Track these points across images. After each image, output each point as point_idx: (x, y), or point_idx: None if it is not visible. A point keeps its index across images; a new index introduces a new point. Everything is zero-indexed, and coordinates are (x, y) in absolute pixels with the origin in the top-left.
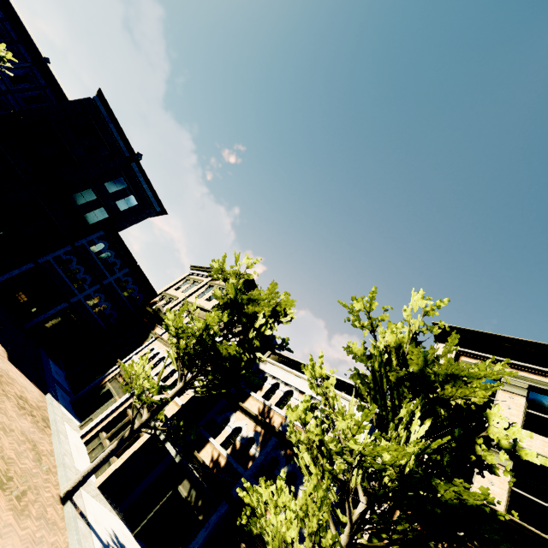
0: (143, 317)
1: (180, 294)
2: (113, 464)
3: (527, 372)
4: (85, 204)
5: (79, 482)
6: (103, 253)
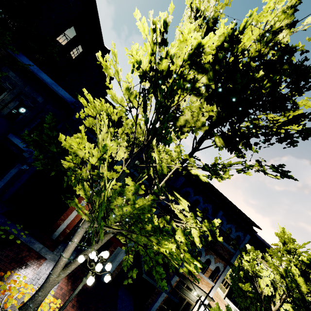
0: None
1: None
2: (226, 291)
3: None
4: None
5: (225, 296)
6: None
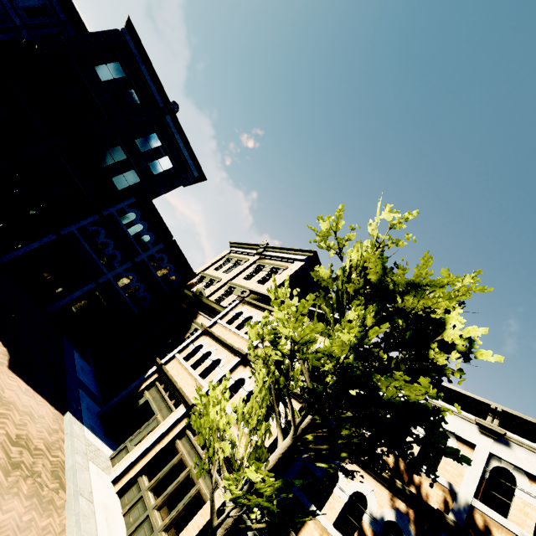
0: (181, 301)
1: (222, 275)
2: None
3: None
4: (113, 164)
5: None
6: (134, 224)
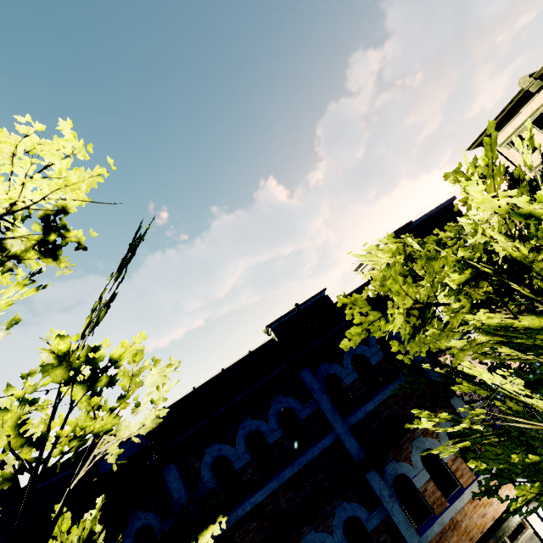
0: None
1: None
2: None
3: (518, 119)
4: None
5: None
6: None
